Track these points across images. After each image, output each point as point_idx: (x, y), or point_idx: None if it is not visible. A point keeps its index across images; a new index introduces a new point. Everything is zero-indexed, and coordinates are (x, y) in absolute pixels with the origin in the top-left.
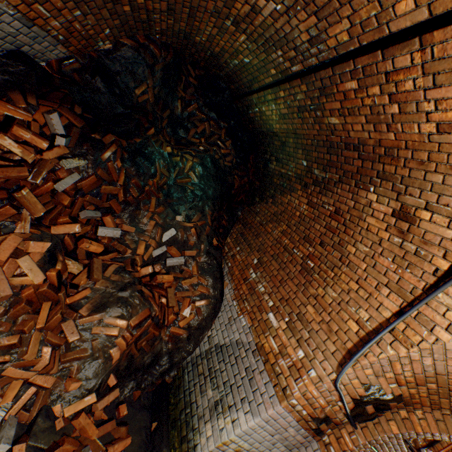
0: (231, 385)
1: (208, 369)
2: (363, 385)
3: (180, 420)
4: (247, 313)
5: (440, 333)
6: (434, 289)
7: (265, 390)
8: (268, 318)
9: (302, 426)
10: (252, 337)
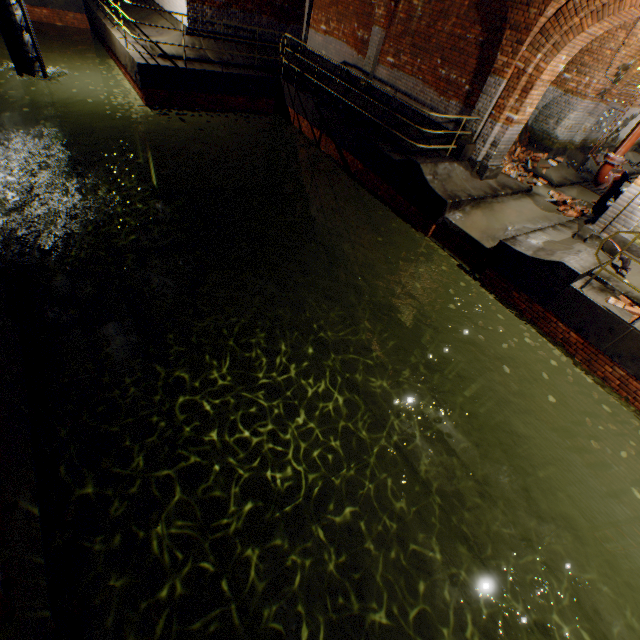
0: (559, 113)
1: (544, 117)
2: (615, 70)
3: (543, 138)
4: (550, 84)
5: (638, 37)
6: (635, 24)
7: (576, 102)
8: (564, 78)
9: (593, 102)
10: (559, 91)
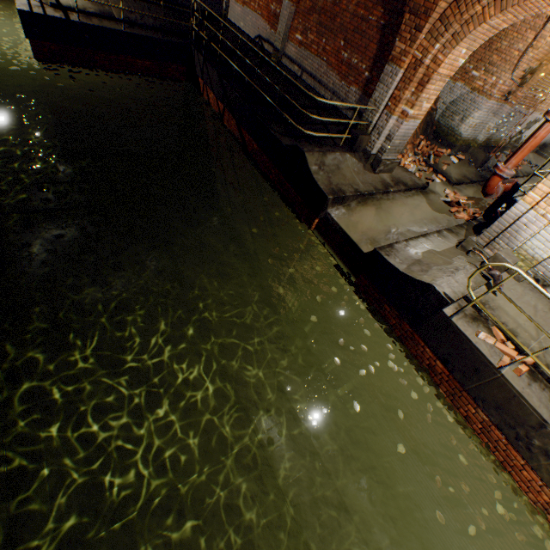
0: (465, 110)
1: (450, 113)
2: (522, 72)
3: (448, 134)
4: (459, 80)
5: (547, 40)
6: (545, 26)
7: (481, 101)
8: (472, 75)
9: (498, 103)
10: (467, 88)
